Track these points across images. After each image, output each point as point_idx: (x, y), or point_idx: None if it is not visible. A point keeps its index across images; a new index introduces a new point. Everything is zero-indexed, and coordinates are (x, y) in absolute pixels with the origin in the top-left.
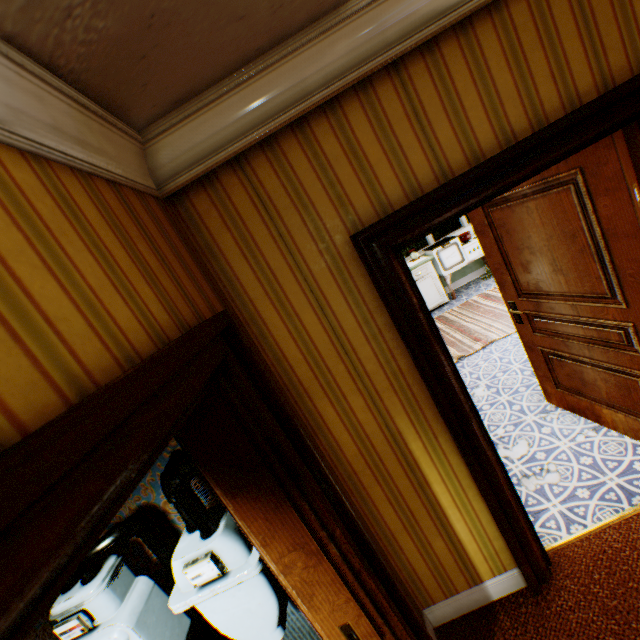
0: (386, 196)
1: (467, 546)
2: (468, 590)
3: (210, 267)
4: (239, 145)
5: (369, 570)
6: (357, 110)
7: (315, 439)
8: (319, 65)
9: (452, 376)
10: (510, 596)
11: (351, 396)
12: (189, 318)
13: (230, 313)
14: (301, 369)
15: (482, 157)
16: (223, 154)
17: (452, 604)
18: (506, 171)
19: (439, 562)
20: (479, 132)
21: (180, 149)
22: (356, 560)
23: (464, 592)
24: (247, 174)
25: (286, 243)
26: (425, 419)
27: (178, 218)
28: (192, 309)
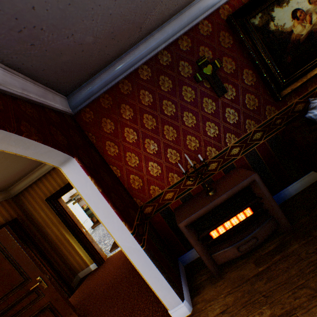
0: (52, 191)
1: (84, 257)
2: (87, 268)
3: (24, 206)
4: (24, 188)
5: (43, 257)
6: (44, 179)
7: (48, 236)
8: (34, 176)
9: (71, 221)
10: (95, 268)
11: (53, 227)
12: (10, 219)
13: (26, 214)
14: (43, 222)
15: (67, 183)
16: (22, 189)
17: (84, 271)
18: (70, 185)
19: (79, 261)
20: (65, 179)
21: (15, 190)
22: (39, 255)
23: (86, 268)
24: (28, 190)
25: (36, 200)
26: (68, 230)
27: (18, 198)
28: (12, 217)
